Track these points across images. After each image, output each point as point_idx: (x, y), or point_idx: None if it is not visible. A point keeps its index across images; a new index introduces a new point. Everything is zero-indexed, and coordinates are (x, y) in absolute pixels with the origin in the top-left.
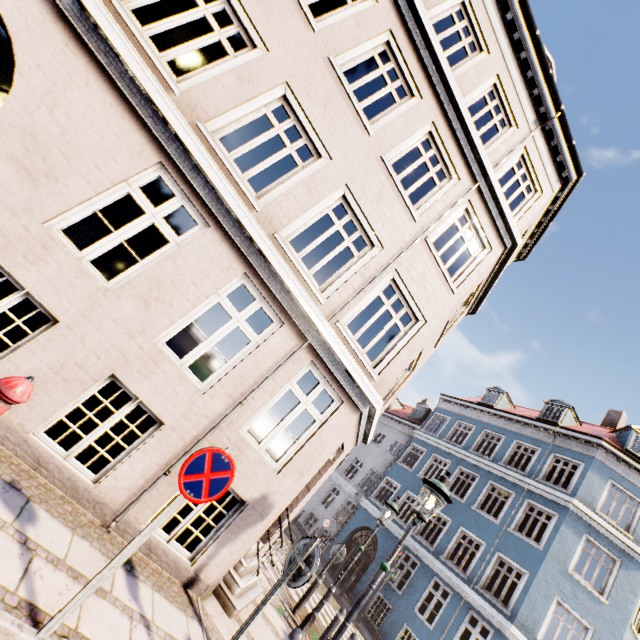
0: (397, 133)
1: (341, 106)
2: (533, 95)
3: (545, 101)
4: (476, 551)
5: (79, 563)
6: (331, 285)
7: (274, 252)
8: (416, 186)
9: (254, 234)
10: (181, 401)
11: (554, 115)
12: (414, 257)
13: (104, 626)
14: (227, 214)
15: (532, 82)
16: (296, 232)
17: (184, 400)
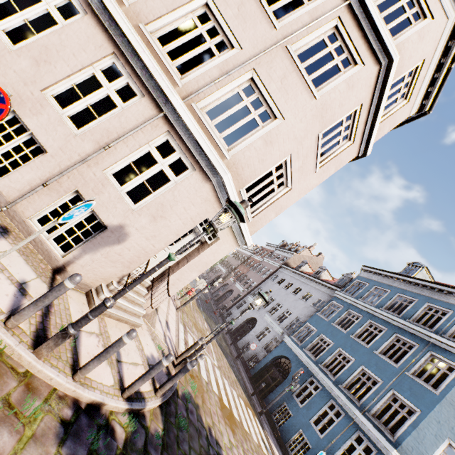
0: None
1: None
2: None
3: None
4: (372, 386)
5: None
6: (190, 74)
7: (133, 32)
8: (282, 3)
9: (116, 16)
10: (59, 138)
11: None
12: (274, 61)
13: None
14: (99, 4)
15: None
16: (162, 30)
17: (62, 138)
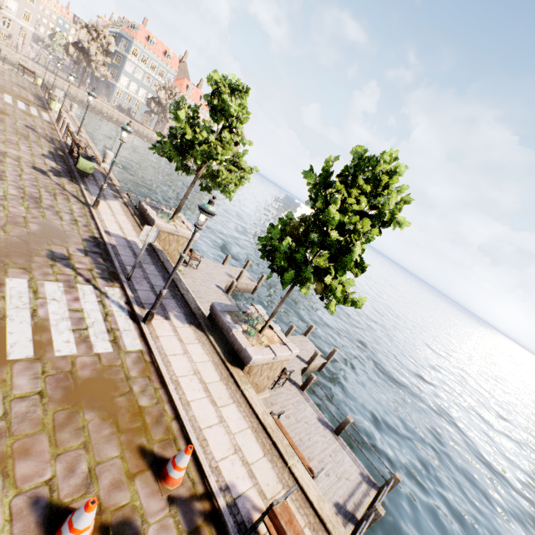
0: None
1: None
2: None
3: None
4: None
5: None
6: None
7: None
8: None
9: None
10: None
11: None
12: None
13: None
14: None
15: None
16: None
17: None
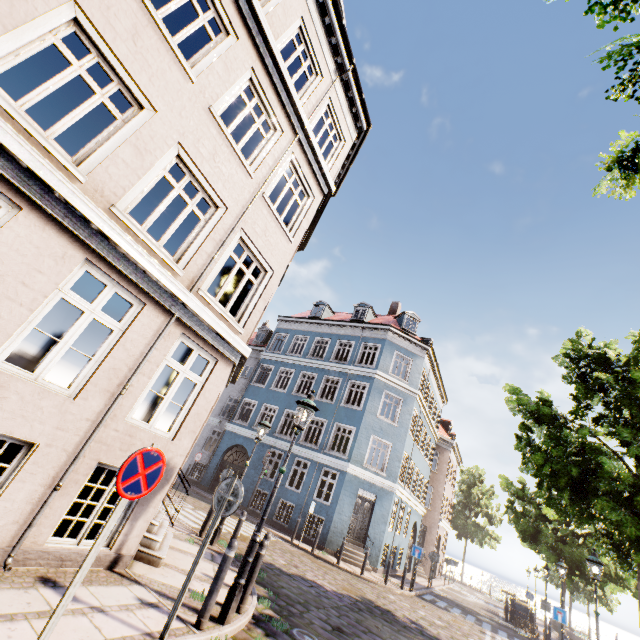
0: (220, 80)
1: (154, 42)
2: (332, 43)
3: (341, 52)
4: (322, 428)
5: (3, 608)
6: (185, 254)
7: (119, 232)
8: (246, 139)
9: (89, 214)
10: (50, 415)
11: (349, 67)
12: (256, 214)
13: (68, 632)
14: (43, 191)
15: (330, 29)
16: (134, 201)
17: (53, 413)
